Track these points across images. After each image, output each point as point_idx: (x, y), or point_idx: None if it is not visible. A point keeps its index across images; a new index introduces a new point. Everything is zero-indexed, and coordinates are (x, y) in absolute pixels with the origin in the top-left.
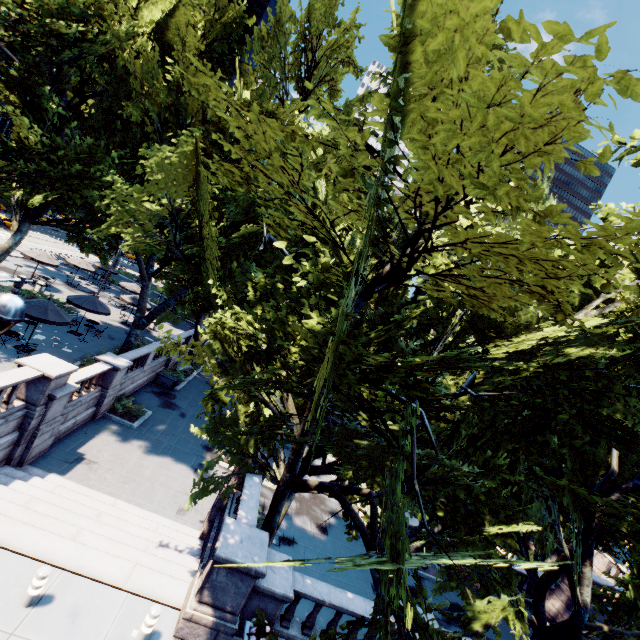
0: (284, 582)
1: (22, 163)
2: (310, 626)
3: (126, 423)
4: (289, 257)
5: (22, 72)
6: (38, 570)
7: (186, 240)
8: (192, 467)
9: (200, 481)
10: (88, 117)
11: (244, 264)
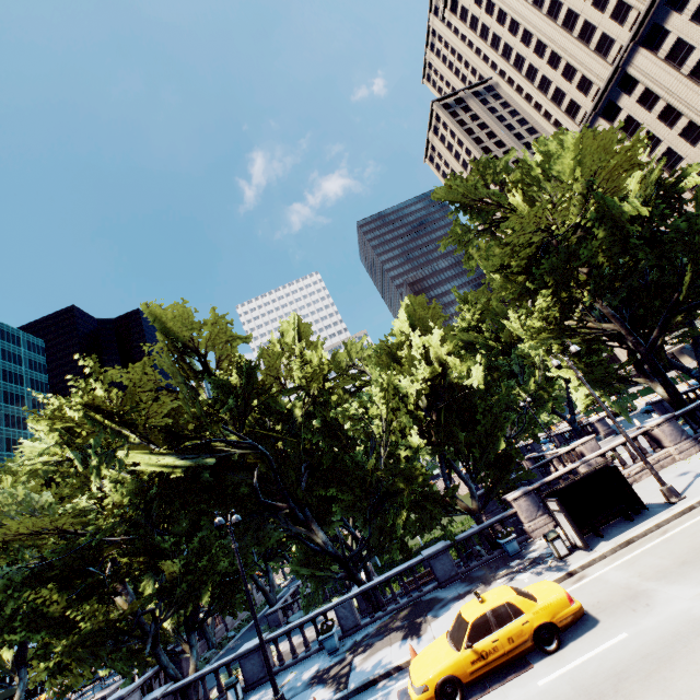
0: (156, 694)
1: None
2: None
3: None
4: None
5: None
6: None
7: None
8: None
9: None
10: None
11: None
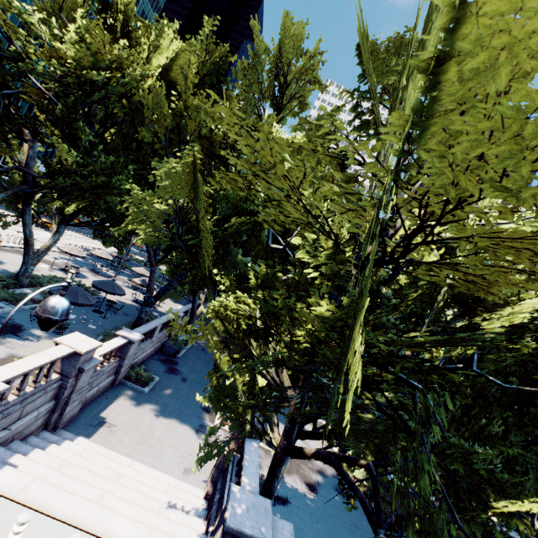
0: None
1: (62, 180)
2: None
3: (139, 388)
4: (302, 253)
5: (64, 113)
6: (70, 537)
7: (186, 232)
8: (194, 428)
9: (205, 446)
10: (110, 141)
11: (233, 249)
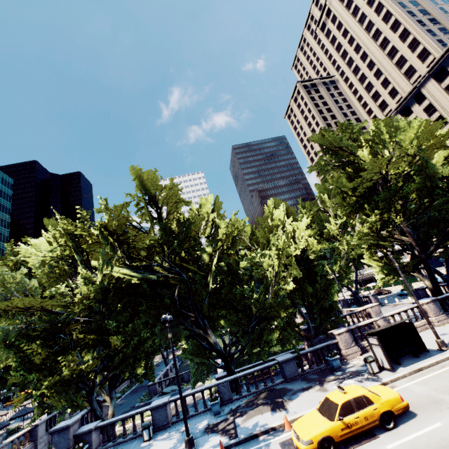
0: (91, 426)
1: None
2: (114, 437)
3: None
4: None
5: None
6: None
7: None
8: None
9: None
10: None
11: None
